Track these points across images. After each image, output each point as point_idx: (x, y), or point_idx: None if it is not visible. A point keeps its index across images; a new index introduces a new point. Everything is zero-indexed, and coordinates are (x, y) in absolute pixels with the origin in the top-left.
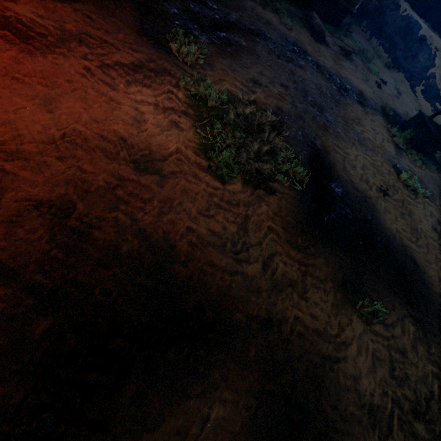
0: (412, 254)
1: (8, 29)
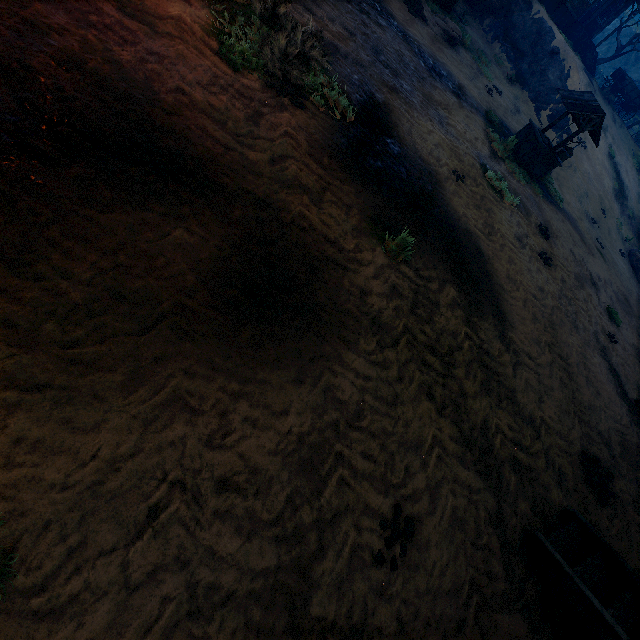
0: (478, 242)
1: None
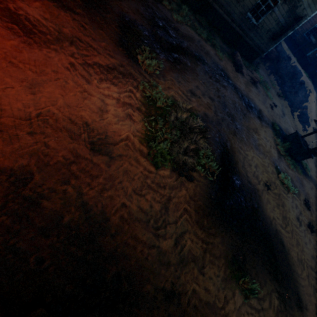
0: (282, 238)
1: (17, 24)
